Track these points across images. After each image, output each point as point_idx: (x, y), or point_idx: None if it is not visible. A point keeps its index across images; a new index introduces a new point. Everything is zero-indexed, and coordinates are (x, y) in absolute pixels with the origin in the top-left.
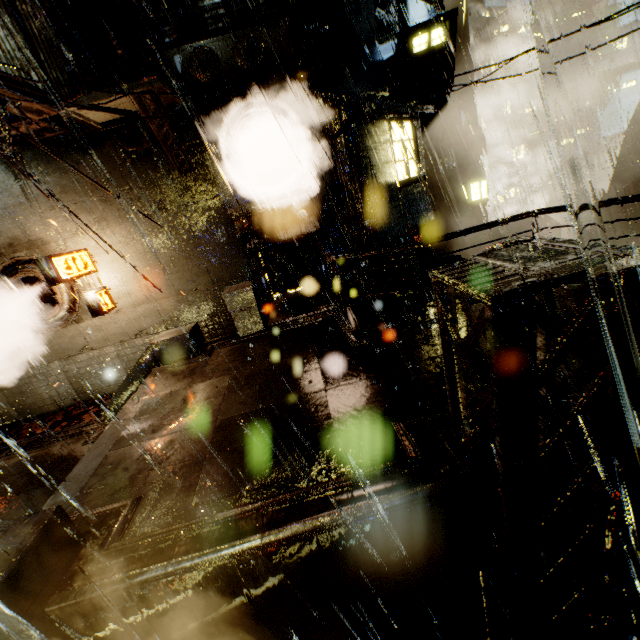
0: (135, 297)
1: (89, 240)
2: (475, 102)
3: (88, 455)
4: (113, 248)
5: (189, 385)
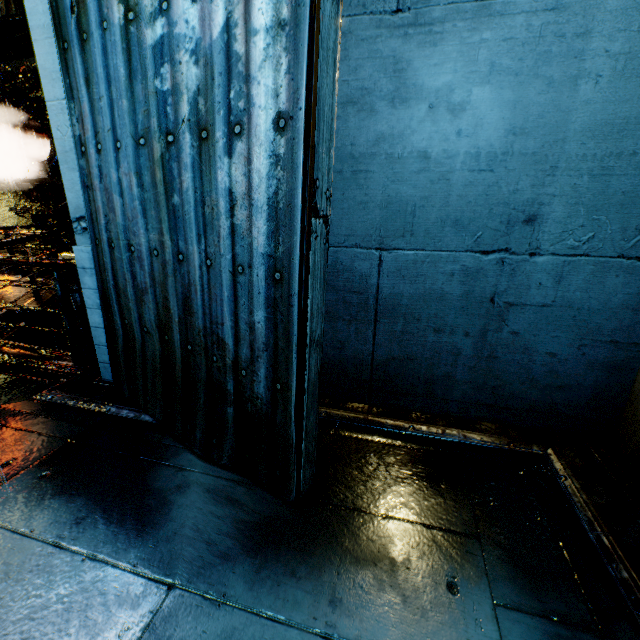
0: None
1: None
2: None
3: None
4: None
5: None
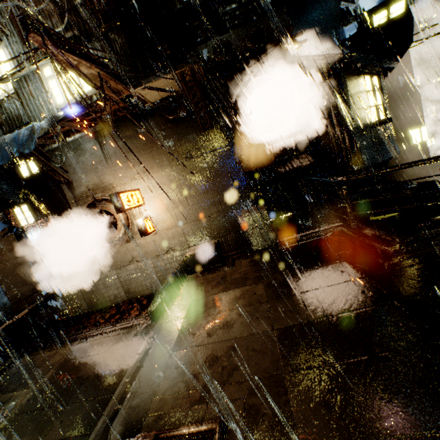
0: (167, 223)
1: (140, 183)
2: (411, 67)
3: (152, 353)
4: (159, 185)
5: (225, 291)
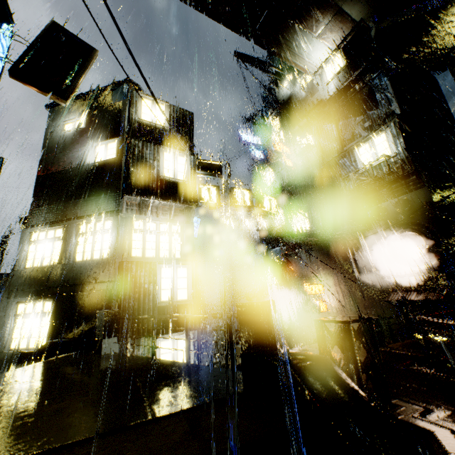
0: (336, 309)
1: (324, 280)
2: None
3: None
4: (325, 286)
5: None
